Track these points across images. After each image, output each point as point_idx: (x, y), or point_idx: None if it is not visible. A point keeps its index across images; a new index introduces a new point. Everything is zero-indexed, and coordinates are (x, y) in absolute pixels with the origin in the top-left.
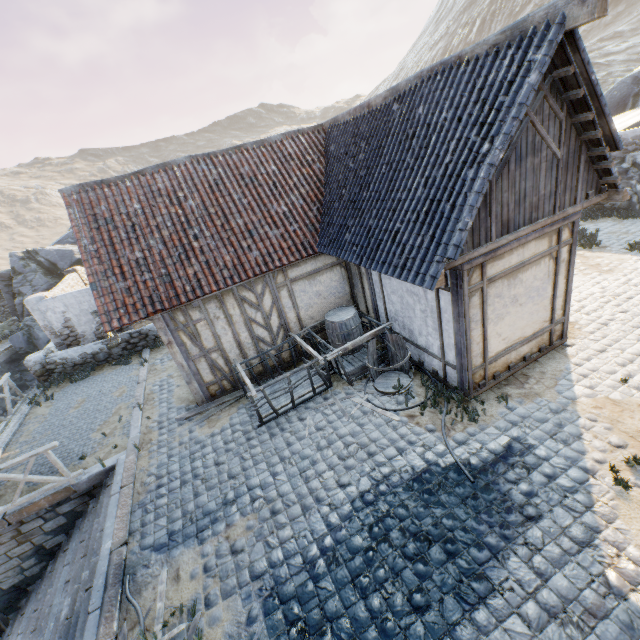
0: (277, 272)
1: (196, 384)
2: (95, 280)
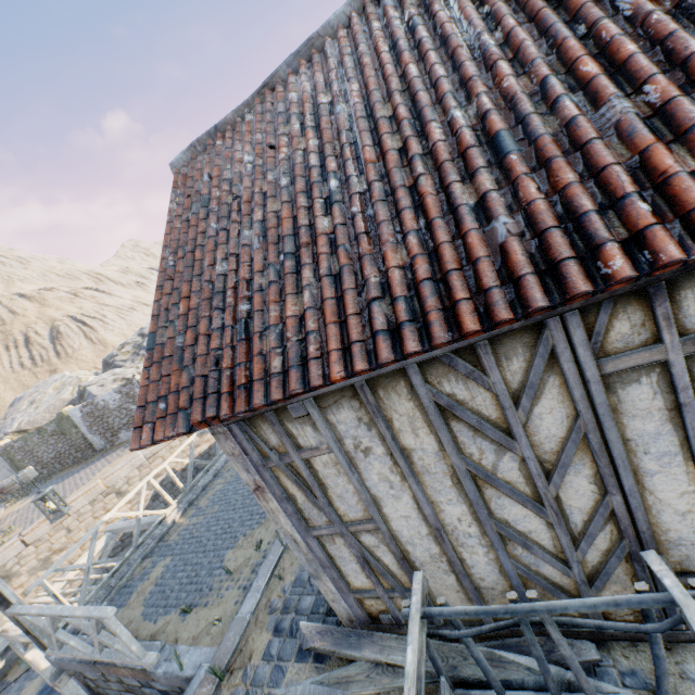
0: (611, 302)
1: (331, 583)
2: (157, 327)
